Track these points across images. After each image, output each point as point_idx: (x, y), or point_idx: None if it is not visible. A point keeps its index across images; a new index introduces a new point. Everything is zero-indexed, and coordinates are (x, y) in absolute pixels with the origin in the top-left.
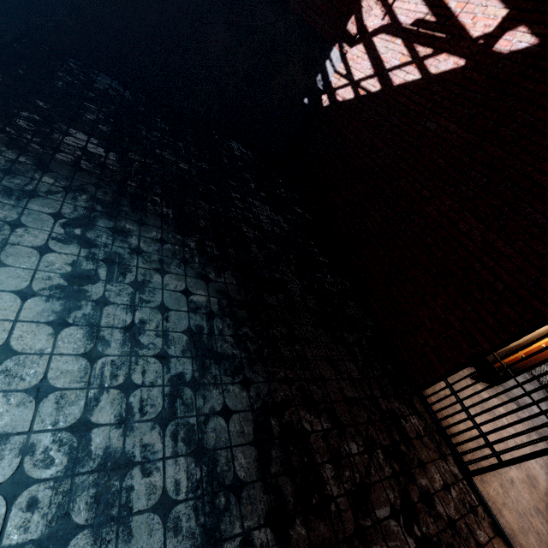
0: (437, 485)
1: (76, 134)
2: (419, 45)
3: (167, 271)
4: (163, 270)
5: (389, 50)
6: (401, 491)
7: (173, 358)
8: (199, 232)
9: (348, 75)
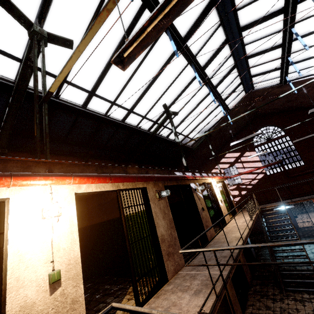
0: None
1: None
2: None
3: None
4: None
5: None
6: None
7: None
8: None
9: None
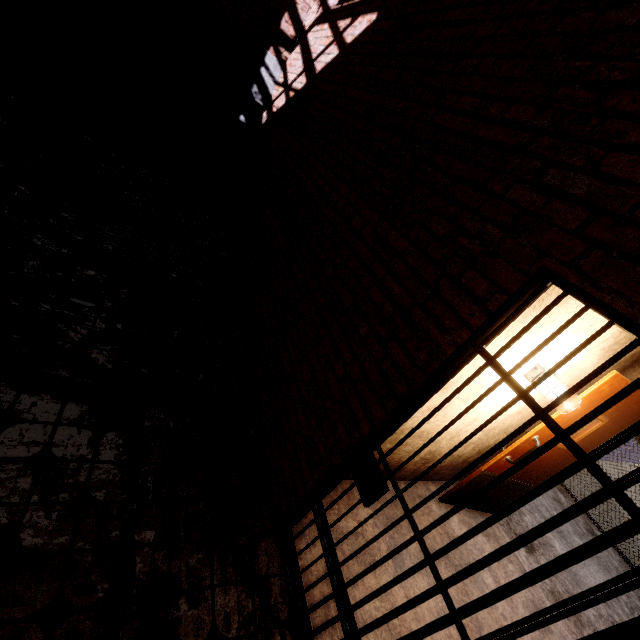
0: None
1: None
2: (341, 20)
3: None
4: None
5: (317, 40)
6: None
7: None
8: None
9: (284, 82)
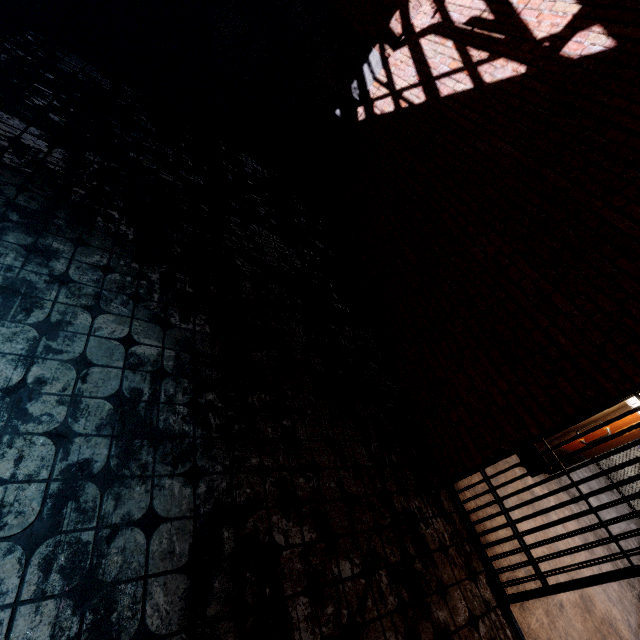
0: (460, 619)
1: (8, 119)
2: (473, 48)
3: (103, 310)
4: (97, 308)
5: (437, 54)
6: (407, 631)
7: (79, 437)
8: (170, 261)
9: (388, 84)
